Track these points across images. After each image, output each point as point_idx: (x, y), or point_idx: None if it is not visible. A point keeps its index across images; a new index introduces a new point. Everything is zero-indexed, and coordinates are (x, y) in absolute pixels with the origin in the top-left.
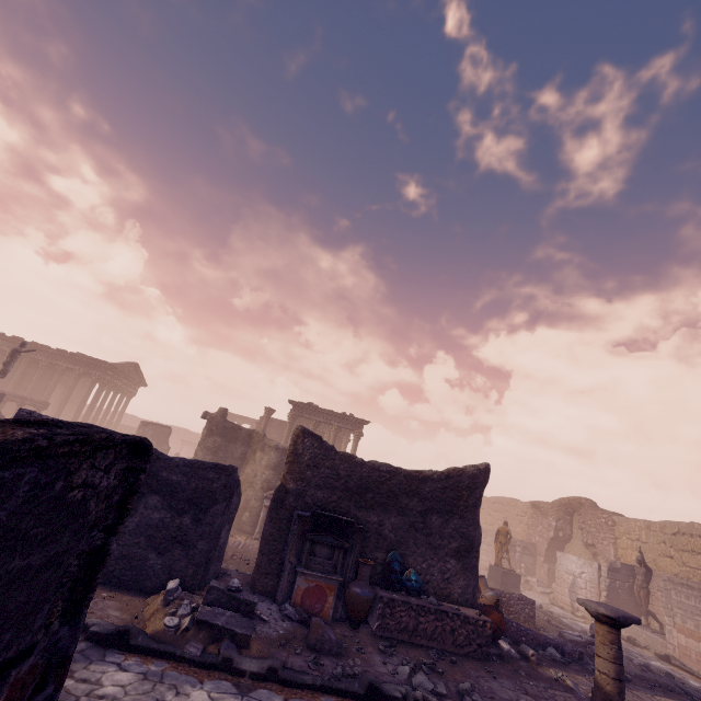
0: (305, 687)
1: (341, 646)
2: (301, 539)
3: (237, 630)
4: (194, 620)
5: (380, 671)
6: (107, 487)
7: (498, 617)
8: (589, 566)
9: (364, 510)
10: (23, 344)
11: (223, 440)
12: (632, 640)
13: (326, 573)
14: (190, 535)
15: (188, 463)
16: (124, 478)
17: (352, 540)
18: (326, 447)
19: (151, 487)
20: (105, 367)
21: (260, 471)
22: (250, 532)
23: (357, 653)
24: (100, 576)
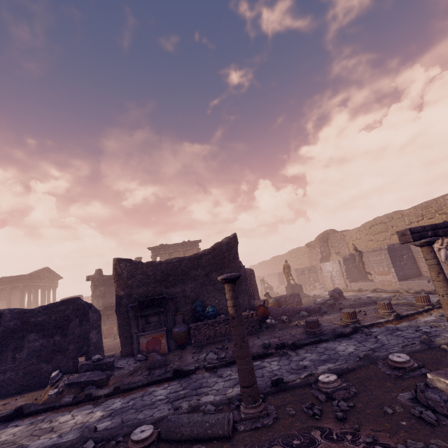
0: (138, 388)
1: (165, 360)
2: (137, 318)
3: (95, 379)
4: (66, 385)
5: (189, 362)
6: None
7: (263, 309)
8: (335, 264)
9: (171, 288)
10: None
11: (106, 287)
12: (360, 290)
13: (157, 329)
14: (62, 345)
15: (45, 307)
16: None
17: (167, 306)
18: (135, 263)
19: (27, 330)
20: (25, 278)
21: None
22: None
23: (178, 360)
24: None
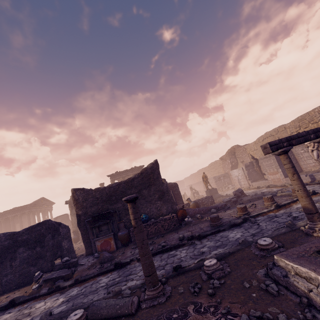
0: (91, 278)
1: (112, 256)
2: (92, 229)
3: (63, 275)
4: (44, 281)
5: (128, 256)
6: None
7: (182, 211)
8: (240, 170)
9: (114, 204)
10: None
11: None
12: (258, 187)
13: (107, 234)
14: (42, 253)
15: (27, 229)
16: None
17: (113, 218)
18: (87, 190)
19: (17, 246)
20: (28, 207)
21: None
22: None
23: (121, 255)
24: None
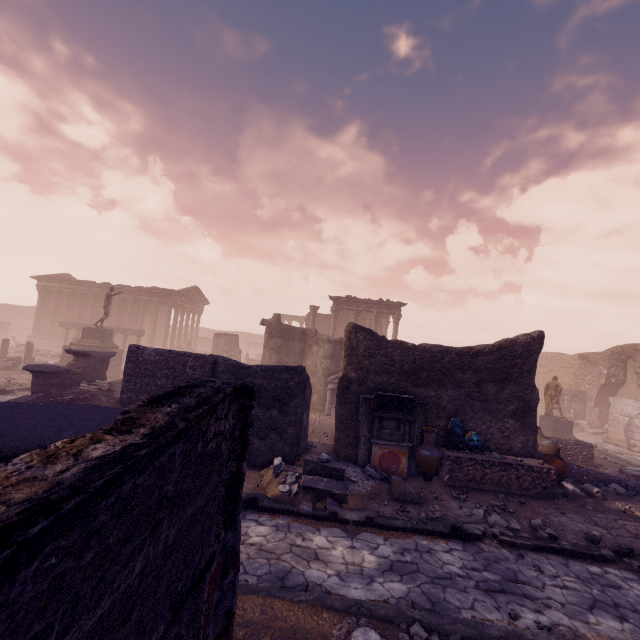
0: (398, 529)
1: (420, 497)
2: (370, 417)
3: (335, 491)
4: (300, 486)
5: (458, 514)
6: (229, 428)
7: (561, 464)
8: None
9: (421, 388)
10: (111, 289)
11: (283, 341)
12: None
13: (396, 441)
14: (280, 423)
15: (265, 369)
16: (238, 416)
17: (414, 413)
18: (378, 338)
19: None
20: (174, 294)
21: (318, 362)
22: (321, 410)
23: (435, 501)
24: (241, 492)
